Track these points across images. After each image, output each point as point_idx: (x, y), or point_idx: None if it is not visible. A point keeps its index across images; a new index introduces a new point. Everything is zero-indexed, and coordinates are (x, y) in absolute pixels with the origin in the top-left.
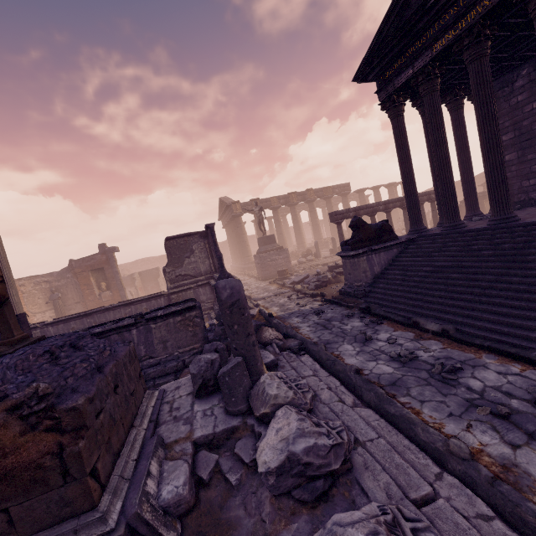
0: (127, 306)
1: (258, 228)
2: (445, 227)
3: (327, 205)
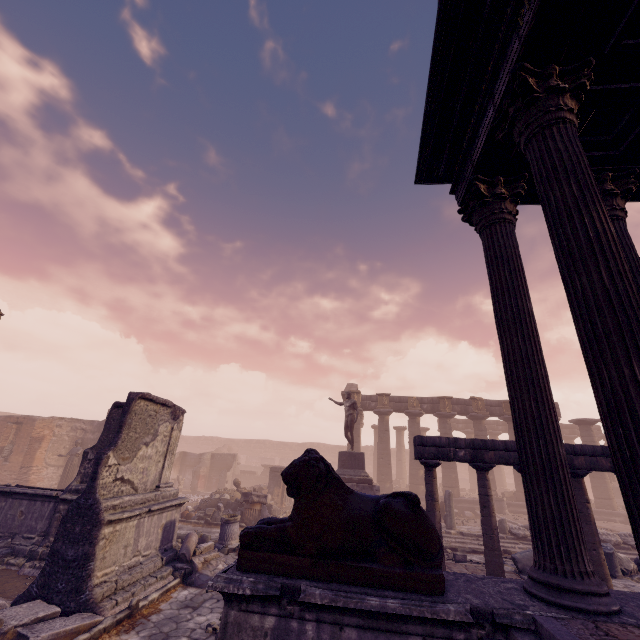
0: (5, 495)
1: (379, 437)
2: None
3: (509, 431)
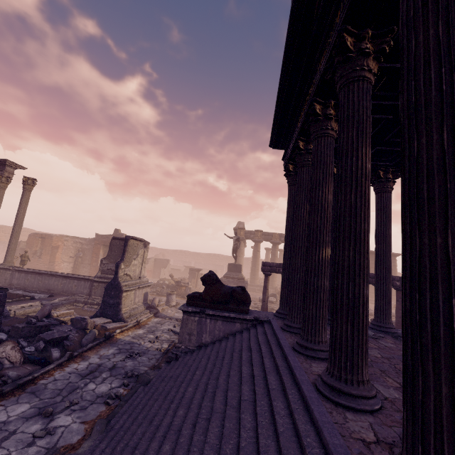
0: (65, 278)
1: (254, 255)
2: (283, 322)
3: None
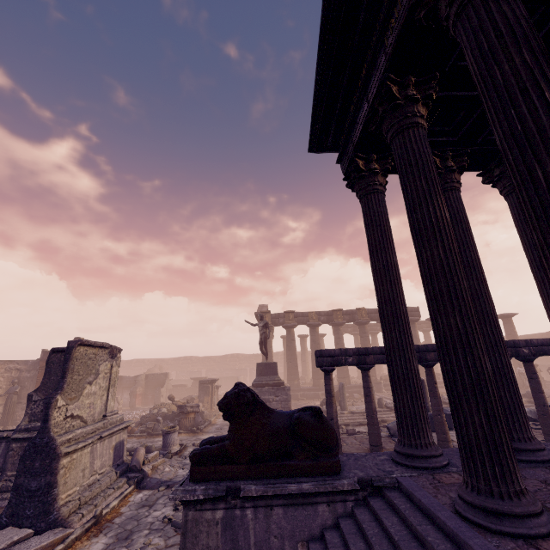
0: None
1: (288, 346)
2: (461, 498)
3: None
